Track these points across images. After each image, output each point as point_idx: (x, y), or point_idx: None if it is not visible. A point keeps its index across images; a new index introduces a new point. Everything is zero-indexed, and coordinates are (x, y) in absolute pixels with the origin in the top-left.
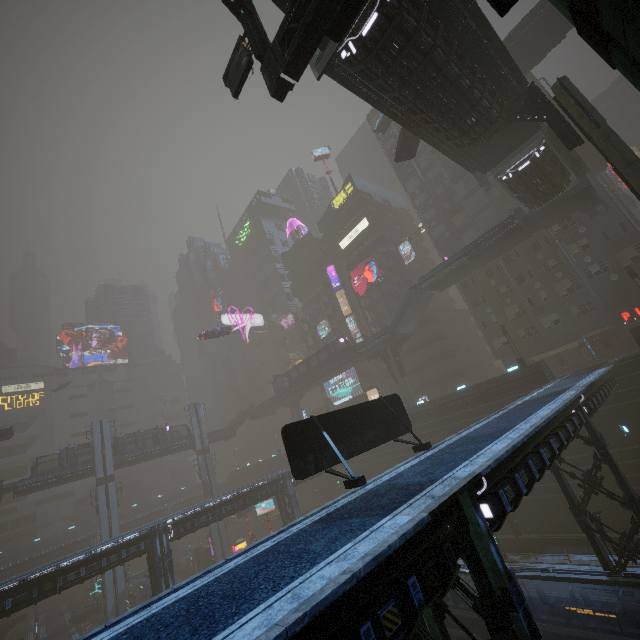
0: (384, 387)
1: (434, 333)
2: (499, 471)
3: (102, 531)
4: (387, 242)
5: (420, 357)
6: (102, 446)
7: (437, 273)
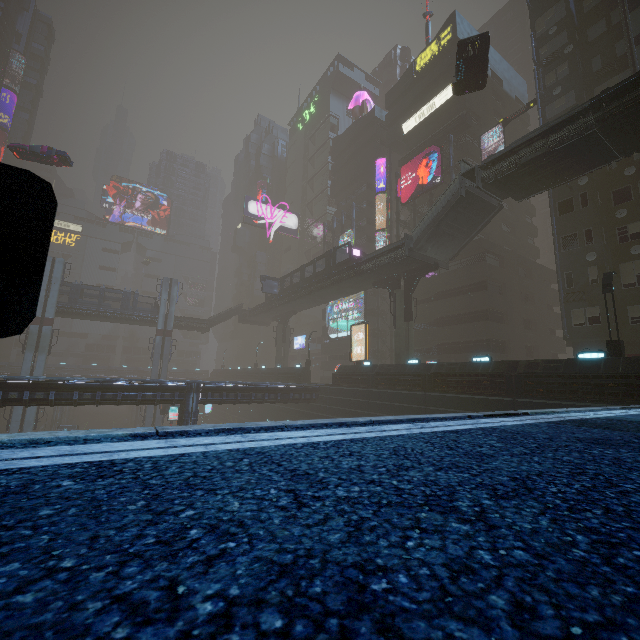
0: (390, 334)
1: (483, 279)
2: None
3: (22, 371)
4: (470, 130)
5: (449, 307)
6: (48, 285)
7: (521, 148)
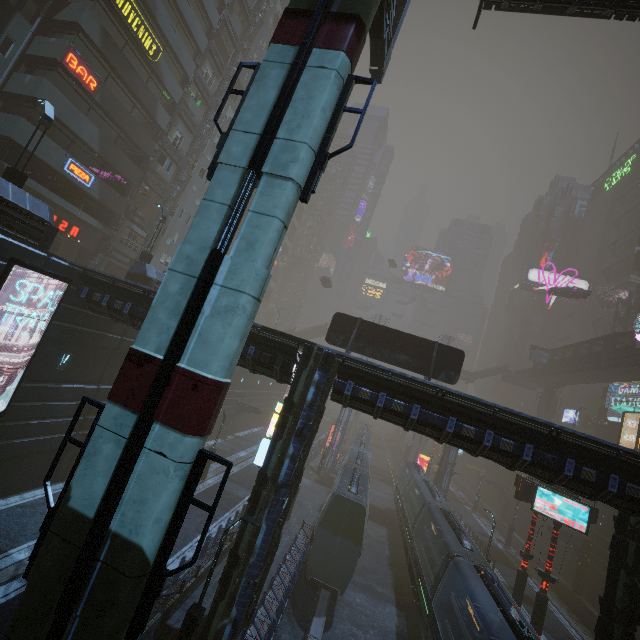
0: None
1: None
2: (359, 372)
3: None
4: None
5: None
6: None
7: None
